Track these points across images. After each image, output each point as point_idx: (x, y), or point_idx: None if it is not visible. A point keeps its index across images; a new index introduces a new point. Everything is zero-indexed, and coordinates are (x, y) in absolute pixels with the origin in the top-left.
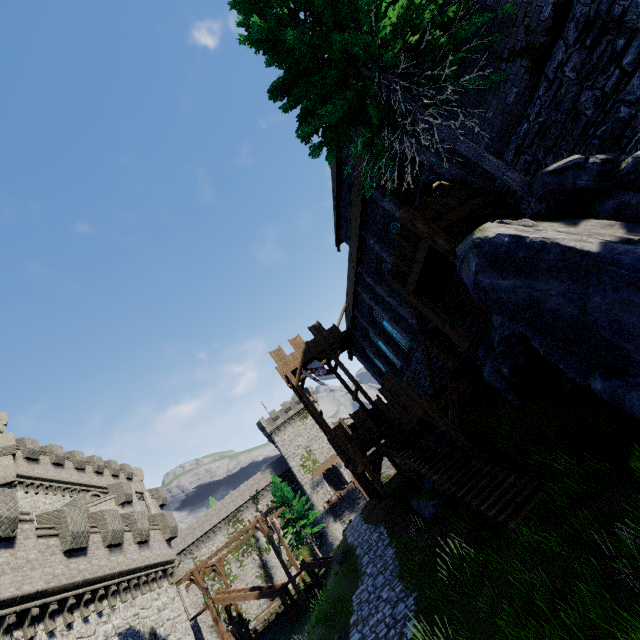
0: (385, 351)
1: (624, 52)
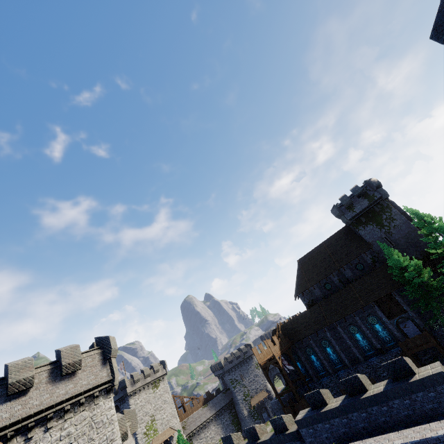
0: (313, 361)
1: None
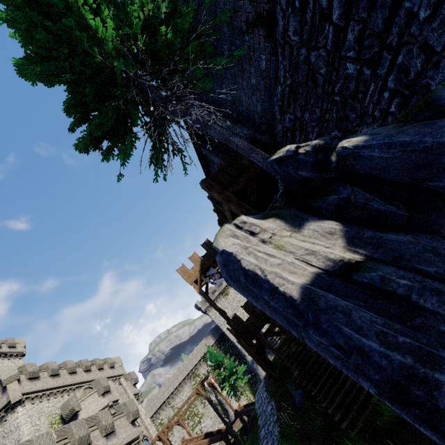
0: None
1: (331, 7)
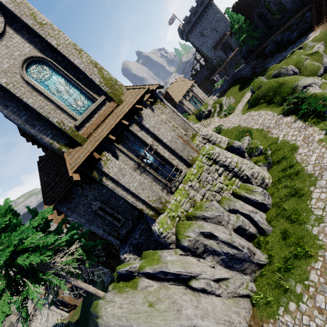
0: None
1: None
